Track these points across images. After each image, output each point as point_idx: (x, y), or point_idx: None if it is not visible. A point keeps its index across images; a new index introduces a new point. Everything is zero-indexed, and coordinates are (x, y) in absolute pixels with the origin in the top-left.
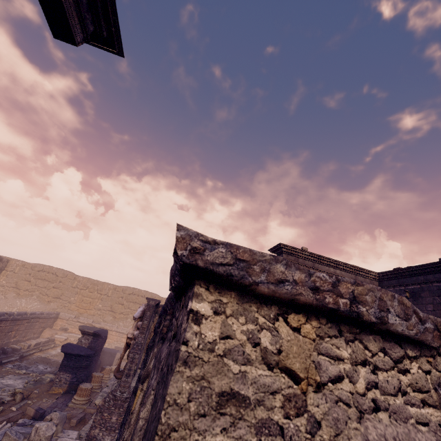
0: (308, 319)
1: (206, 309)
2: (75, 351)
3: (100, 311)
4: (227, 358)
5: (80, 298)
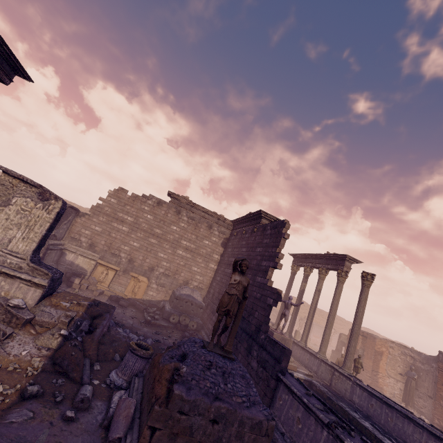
0: (18, 180)
1: (3, 175)
2: None
3: None
4: (4, 181)
5: None
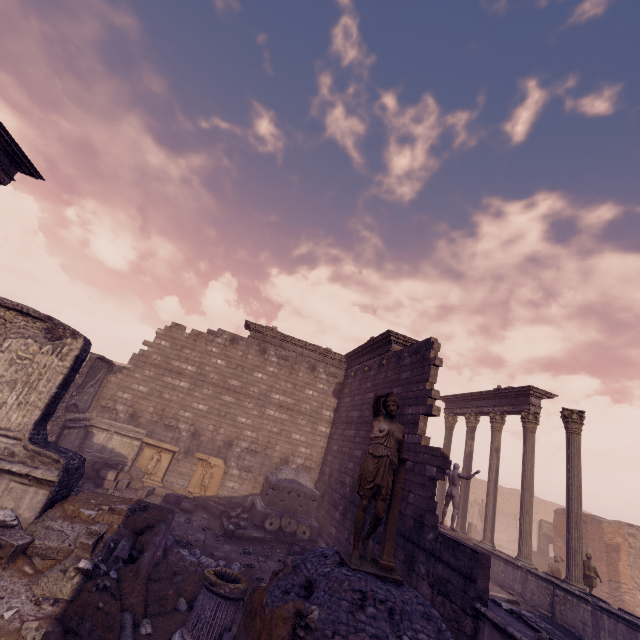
0: (15, 312)
1: None
2: None
3: None
4: None
5: None
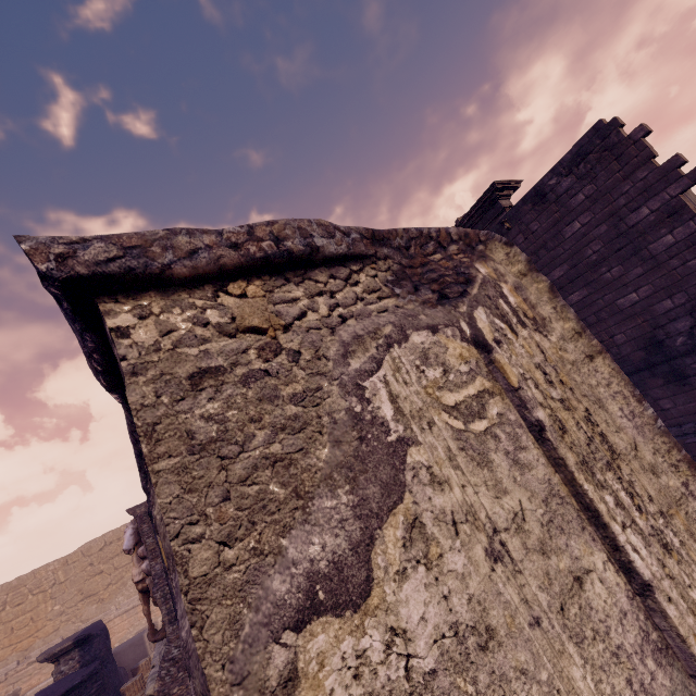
0: (249, 282)
1: (128, 320)
2: (60, 691)
3: (63, 615)
4: (180, 349)
5: (4, 630)
